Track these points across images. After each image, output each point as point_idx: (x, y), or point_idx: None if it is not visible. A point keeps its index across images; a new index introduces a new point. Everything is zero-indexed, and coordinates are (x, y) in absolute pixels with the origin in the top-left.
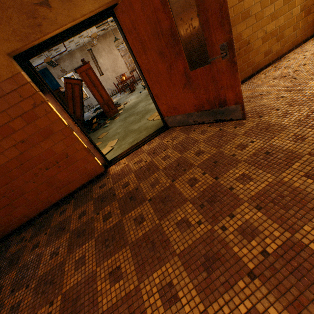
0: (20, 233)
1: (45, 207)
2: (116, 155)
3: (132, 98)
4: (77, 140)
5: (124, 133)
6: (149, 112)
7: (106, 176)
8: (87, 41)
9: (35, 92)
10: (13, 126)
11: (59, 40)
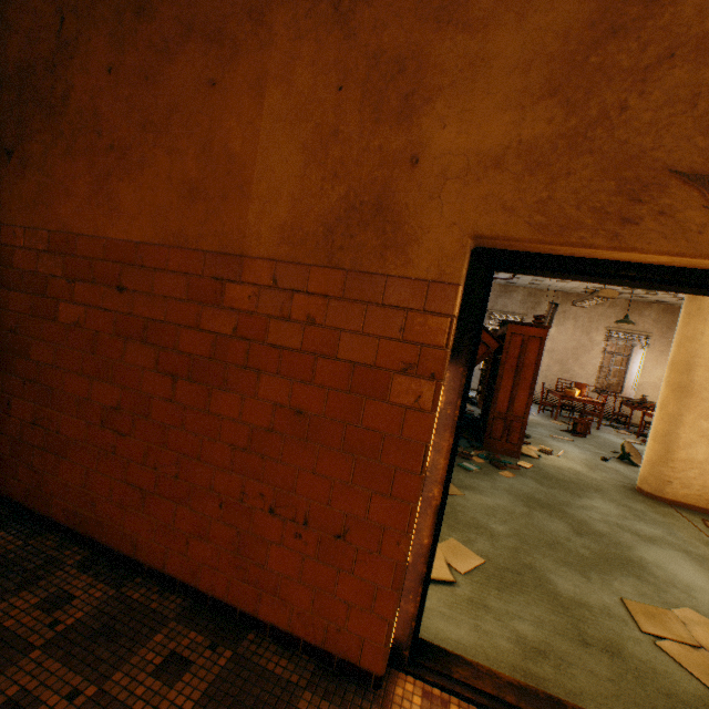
0: (89, 565)
1: (178, 572)
2: (449, 637)
3: (570, 451)
4: (407, 526)
5: (511, 559)
6: (636, 572)
7: (369, 708)
8: (556, 287)
9: (441, 344)
10: (317, 368)
11: (627, 277)
